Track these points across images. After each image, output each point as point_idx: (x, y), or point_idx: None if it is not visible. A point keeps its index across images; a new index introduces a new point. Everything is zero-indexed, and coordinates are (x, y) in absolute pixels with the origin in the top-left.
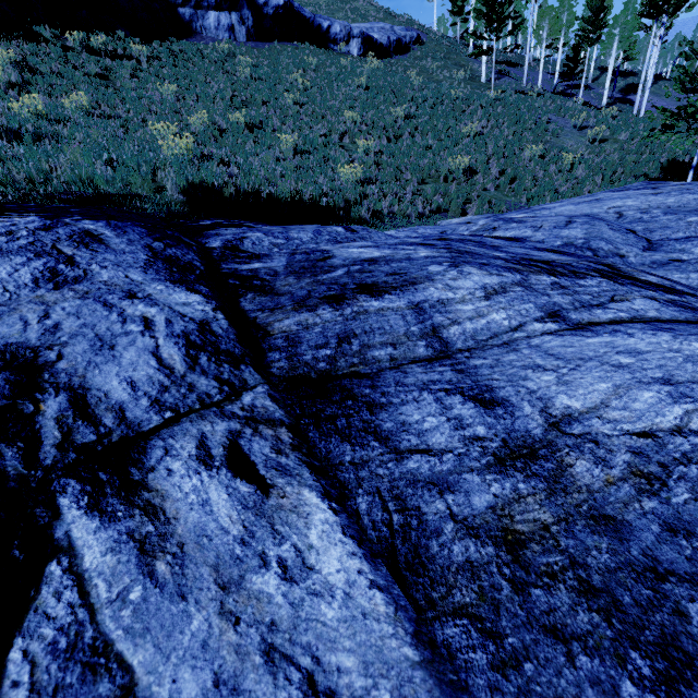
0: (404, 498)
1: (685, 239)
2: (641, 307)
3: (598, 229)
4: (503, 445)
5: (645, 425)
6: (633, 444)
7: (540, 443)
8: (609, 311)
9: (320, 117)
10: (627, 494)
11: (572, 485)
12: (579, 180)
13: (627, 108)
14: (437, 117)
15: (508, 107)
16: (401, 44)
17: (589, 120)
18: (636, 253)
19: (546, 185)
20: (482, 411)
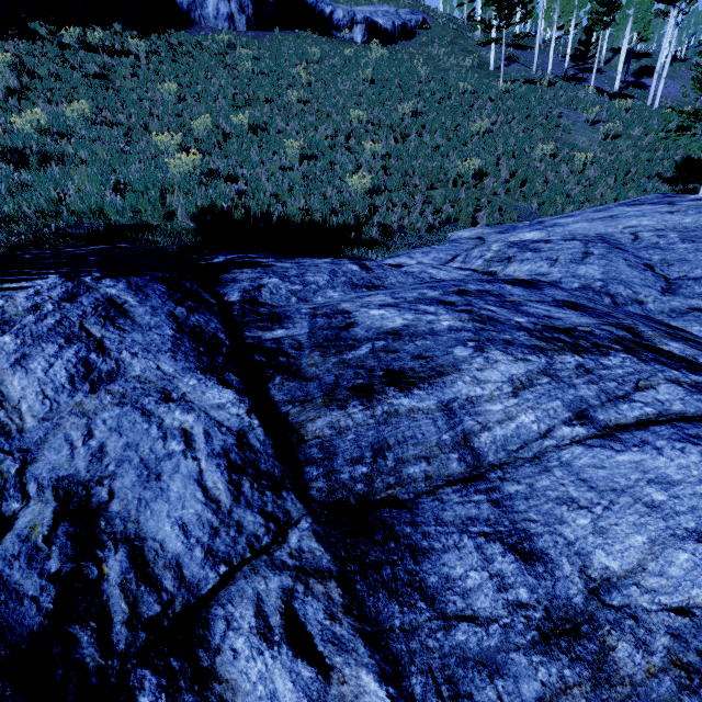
0: (456, 682)
1: None
2: (666, 396)
3: (615, 267)
4: (546, 616)
5: (682, 599)
6: (671, 623)
7: (582, 616)
8: (635, 405)
9: (325, 115)
10: (668, 690)
11: (615, 675)
12: (591, 181)
13: (640, 93)
14: (445, 113)
15: (518, 100)
16: (407, 29)
17: (602, 113)
18: (654, 297)
19: (558, 189)
20: (523, 567)
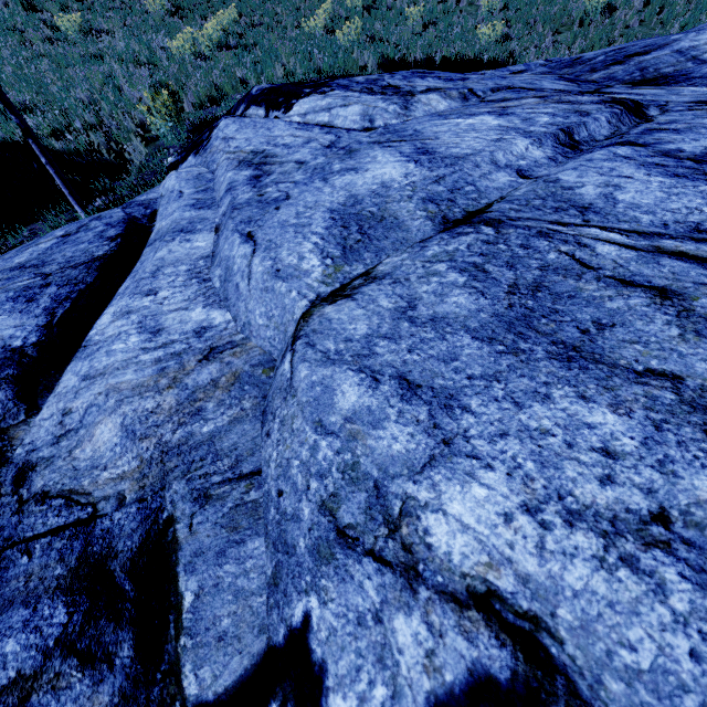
0: None
1: None
2: None
3: None
4: None
5: None
6: None
7: None
8: None
9: None
10: None
11: None
12: None
13: None
14: None
15: None
16: None
17: None
18: None
19: (704, 7)
20: None
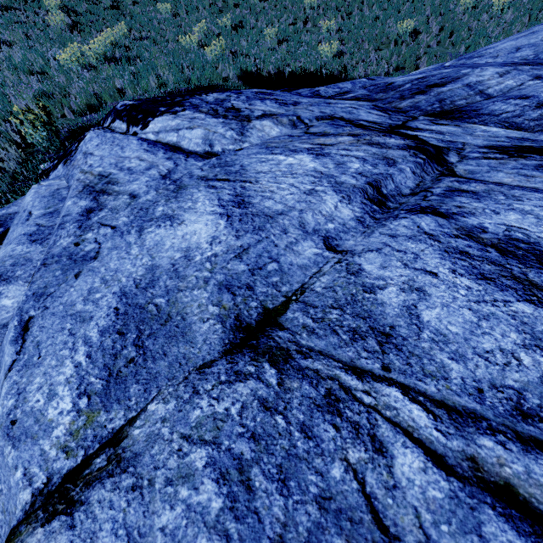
0: (506, 121)
1: None
2: None
3: (542, 47)
4: (537, 104)
5: None
6: None
7: None
8: None
9: (282, 9)
10: None
11: None
12: (508, 23)
13: None
14: None
15: None
16: None
17: None
18: None
19: (481, 33)
20: (524, 100)
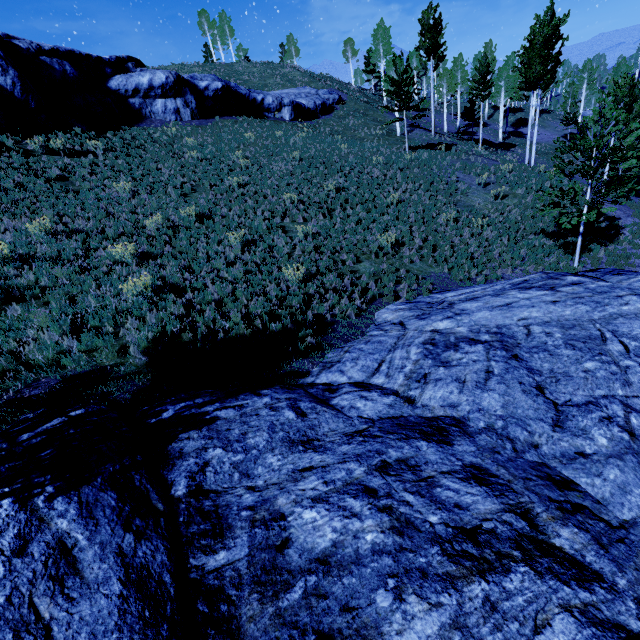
0: None
1: (585, 407)
2: (561, 638)
3: (512, 397)
4: None
5: None
6: None
7: None
8: None
9: (262, 197)
10: None
11: None
12: (489, 240)
13: (520, 141)
14: (364, 186)
15: (422, 168)
16: (326, 106)
17: (490, 176)
18: (547, 435)
19: (463, 254)
20: None
